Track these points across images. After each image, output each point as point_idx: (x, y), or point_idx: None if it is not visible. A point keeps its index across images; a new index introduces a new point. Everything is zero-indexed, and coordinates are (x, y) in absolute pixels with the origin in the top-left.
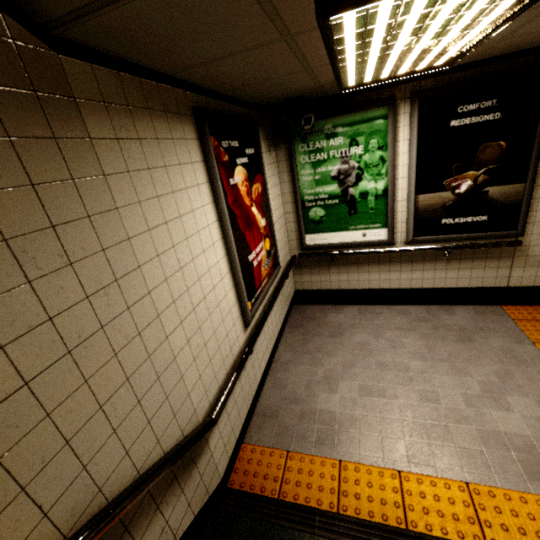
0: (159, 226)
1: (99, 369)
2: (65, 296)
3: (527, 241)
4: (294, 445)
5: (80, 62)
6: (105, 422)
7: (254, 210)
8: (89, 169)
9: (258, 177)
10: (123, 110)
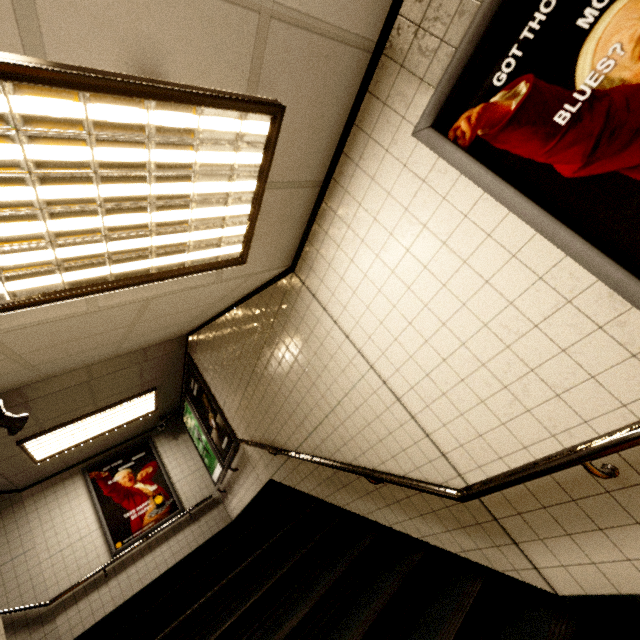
0: (48, 522)
1: (7, 572)
2: (4, 551)
3: (243, 445)
4: None
5: (28, 490)
6: (4, 589)
7: (139, 485)
8: (22, 515)
9: (150, 464)
10: (41, 492)
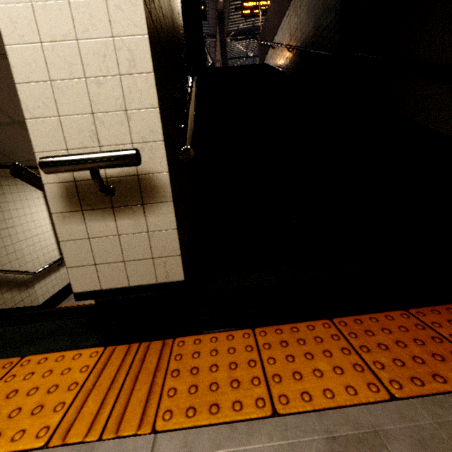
0: (21, 209)
1: None
2: None
3: None
4: (81, 302)
5: (1, 169)
6: None
7: None
8: (0, 192)
9: None
10: (12, 178)
